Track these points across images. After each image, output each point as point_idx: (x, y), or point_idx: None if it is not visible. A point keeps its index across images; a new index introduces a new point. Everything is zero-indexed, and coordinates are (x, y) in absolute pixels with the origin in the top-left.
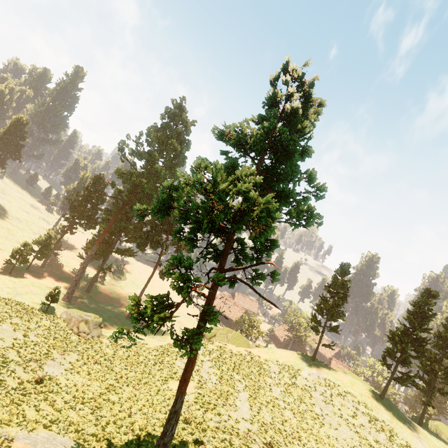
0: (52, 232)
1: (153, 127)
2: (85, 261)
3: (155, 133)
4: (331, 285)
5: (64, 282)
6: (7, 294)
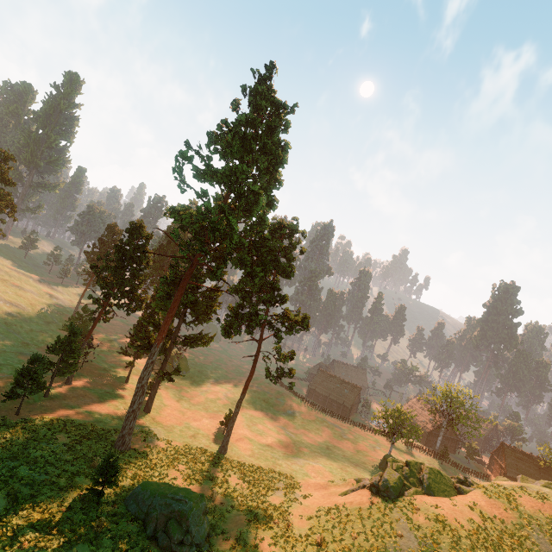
0: (76, 327)
1: (226, 124)
2: (144, 374)
3: (234, 132)
4: None
5: (108, 403)
6: (13, 488)
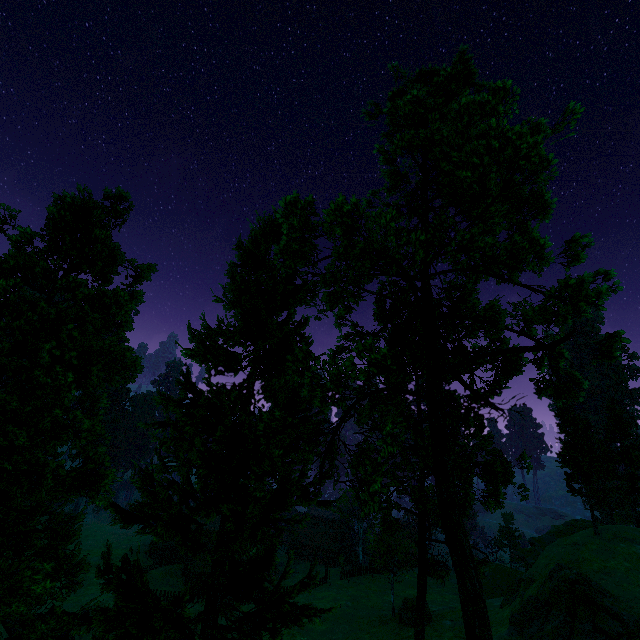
0: None
1: None
2: None
3: None
4: (562, 425)
5: None
6: None
